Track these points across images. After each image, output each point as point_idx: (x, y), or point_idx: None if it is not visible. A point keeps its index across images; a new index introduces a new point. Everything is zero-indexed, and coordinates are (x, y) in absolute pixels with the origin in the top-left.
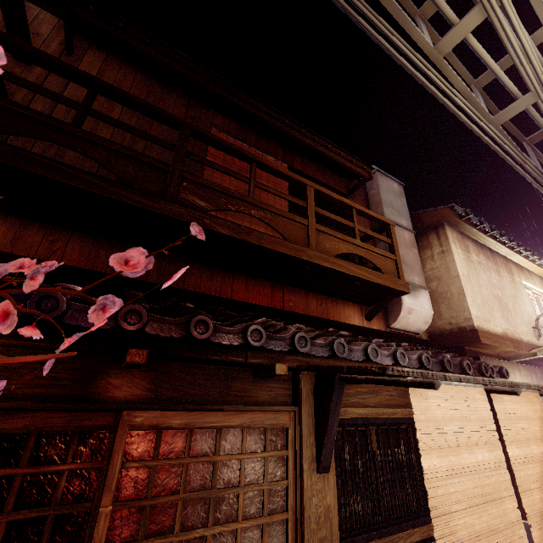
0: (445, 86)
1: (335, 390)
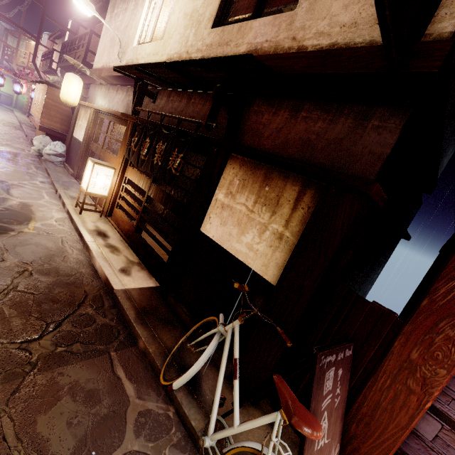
0: None
1: None
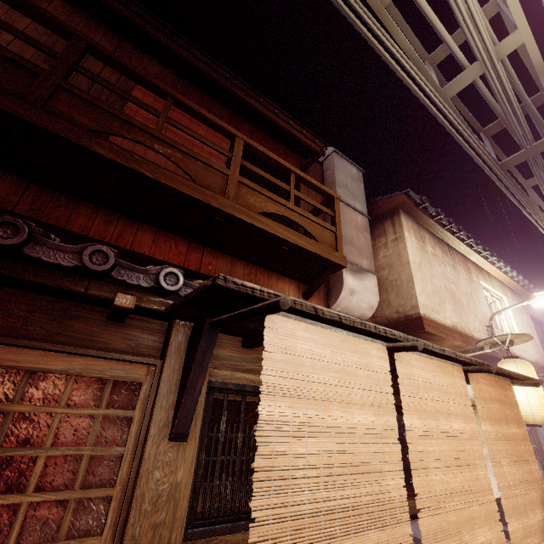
0: (388, 42)
1: (203, 338)
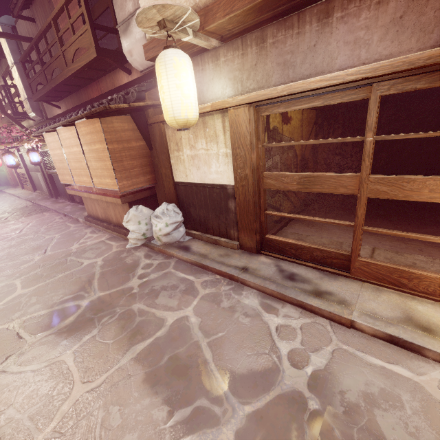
0: None
1: None
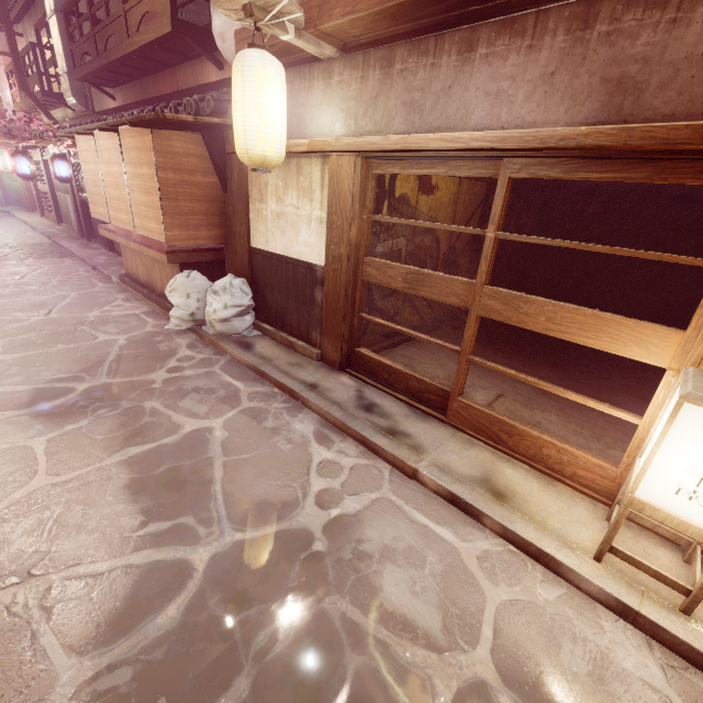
0: None
1: None
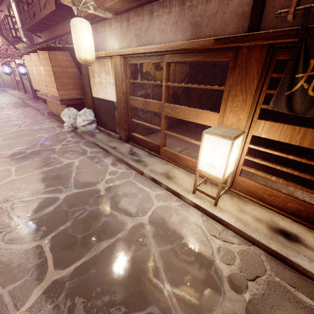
0: None
1: None
